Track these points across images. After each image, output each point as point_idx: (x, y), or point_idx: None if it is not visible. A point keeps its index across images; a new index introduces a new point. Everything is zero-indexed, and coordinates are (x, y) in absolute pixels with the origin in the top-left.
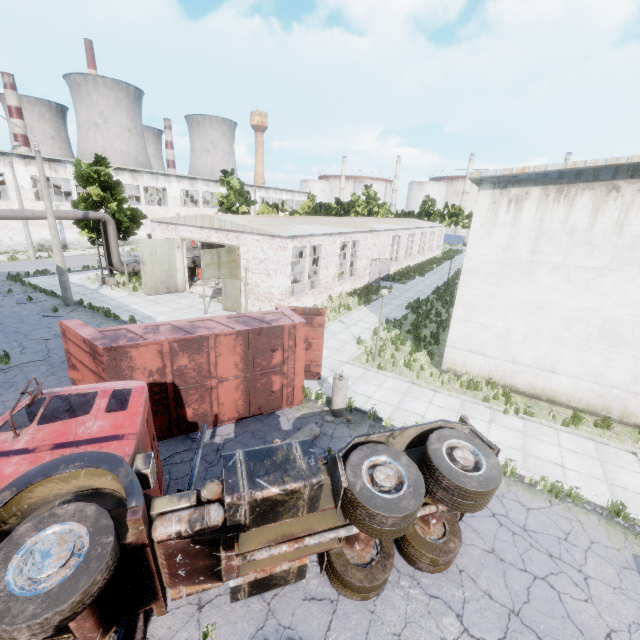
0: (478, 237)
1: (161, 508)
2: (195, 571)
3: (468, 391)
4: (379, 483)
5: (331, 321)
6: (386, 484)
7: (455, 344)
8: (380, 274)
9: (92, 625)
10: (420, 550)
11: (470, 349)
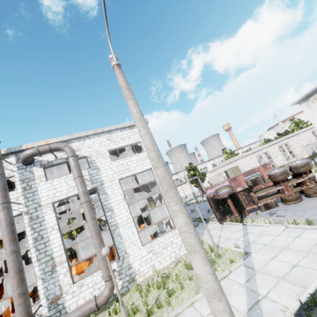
0: (311, 116)
1: (237, 189)
2: (248, 201)
3: None
4: (275, 172)
5: None
6: (276, 171)
7: None
8: (312, 150)
9: (234, 208)
10: (307, 190)
11: None
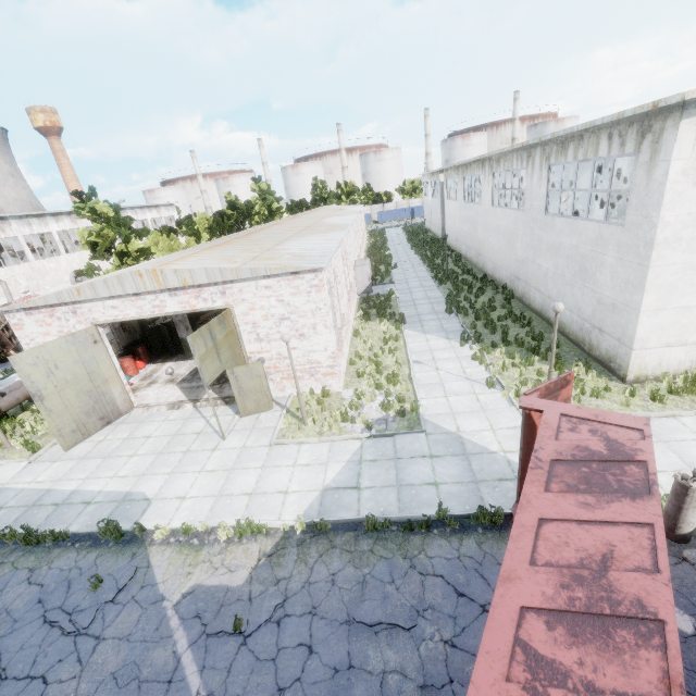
0: (678, 191)
1: None
2: None
3: (692, 397)
4: None
5: (404, 367)
6: None
7: (645, 344)
8: (370, 280)
9: None
10: None
11: (666, 343)
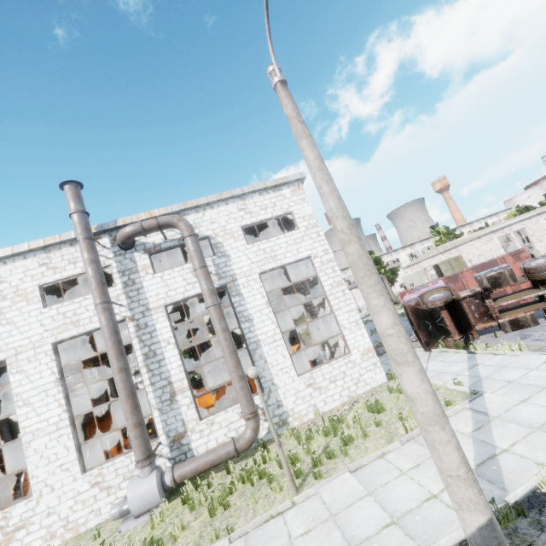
0: None
1: (460, 293)
2: (481, 314)
3: None
4: (538, 263)
5: None
6: (541, 262)
7: None
8: None
9: (453, 326)
10: None
11: None
